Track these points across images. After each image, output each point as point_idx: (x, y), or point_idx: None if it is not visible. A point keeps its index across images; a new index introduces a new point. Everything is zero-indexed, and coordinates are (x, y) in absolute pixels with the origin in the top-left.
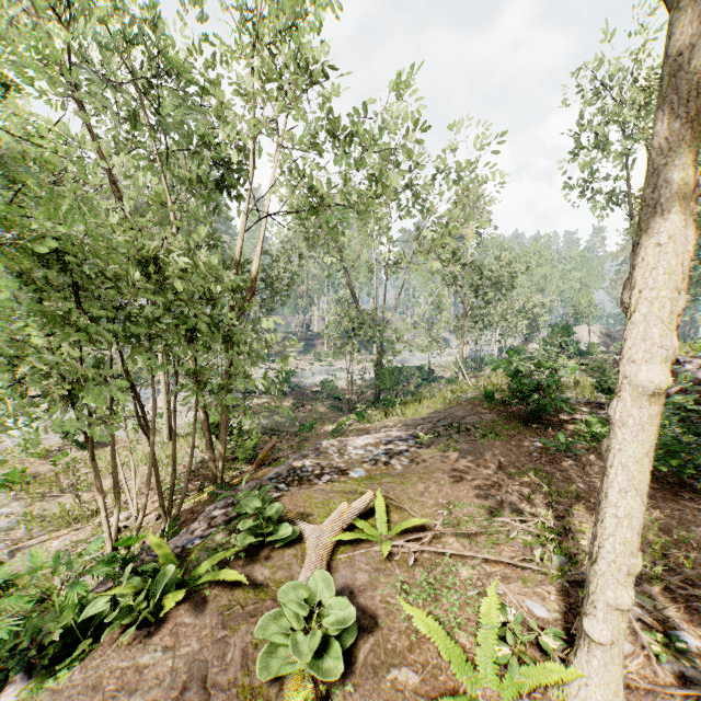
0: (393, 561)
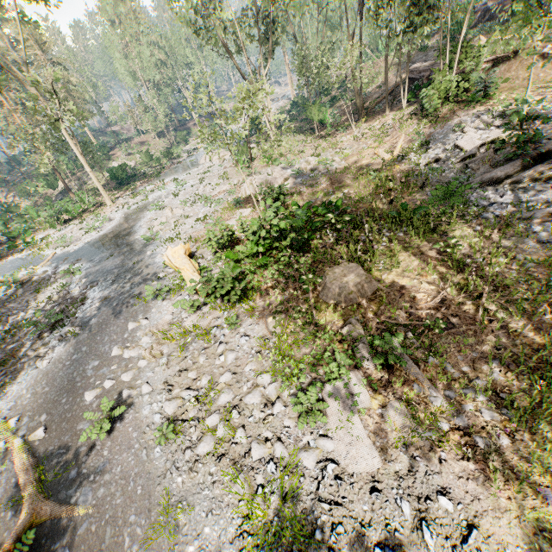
0: None
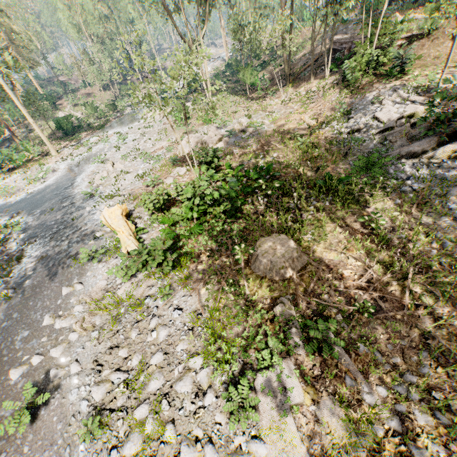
0: None
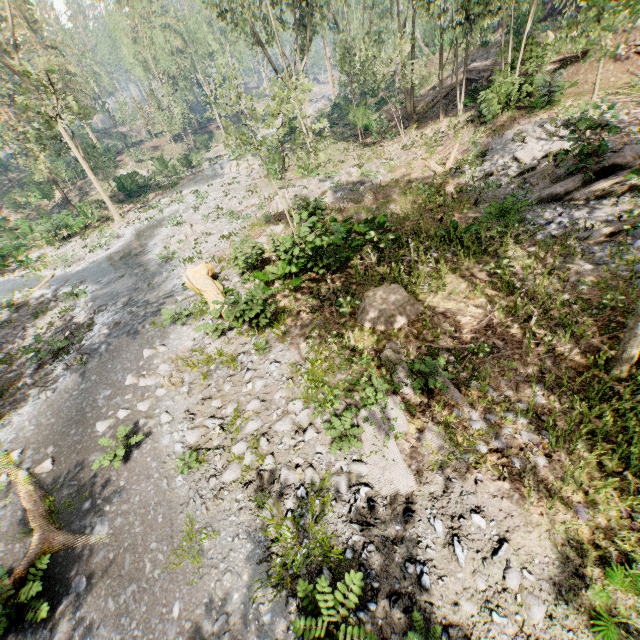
0: None
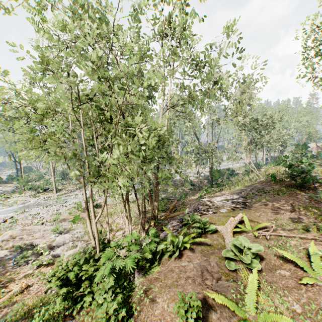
0: (259, 238)
